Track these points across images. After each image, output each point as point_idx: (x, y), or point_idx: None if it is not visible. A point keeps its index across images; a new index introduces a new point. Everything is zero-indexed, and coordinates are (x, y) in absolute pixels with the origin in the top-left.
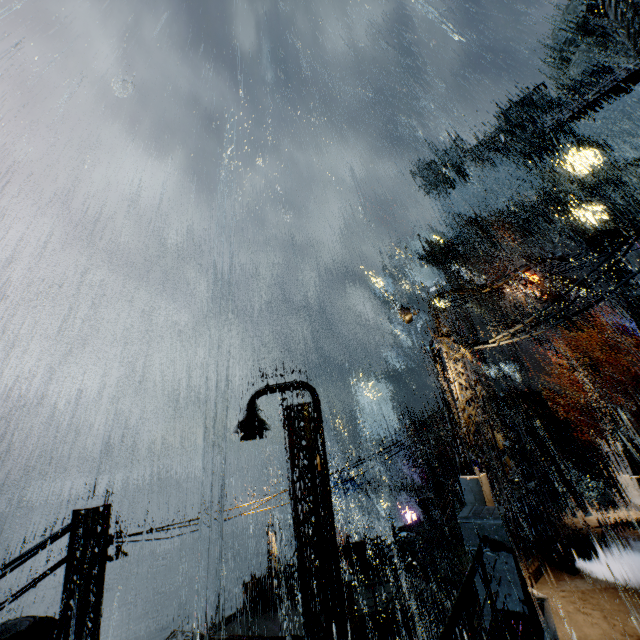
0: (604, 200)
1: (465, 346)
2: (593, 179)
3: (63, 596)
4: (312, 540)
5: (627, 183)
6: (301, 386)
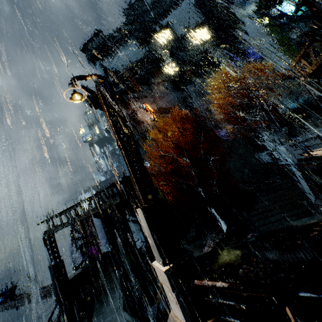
0: (176, 59)
1: None
2: (169, 46)
3: None
4: None
5: (184, 48)
6: None
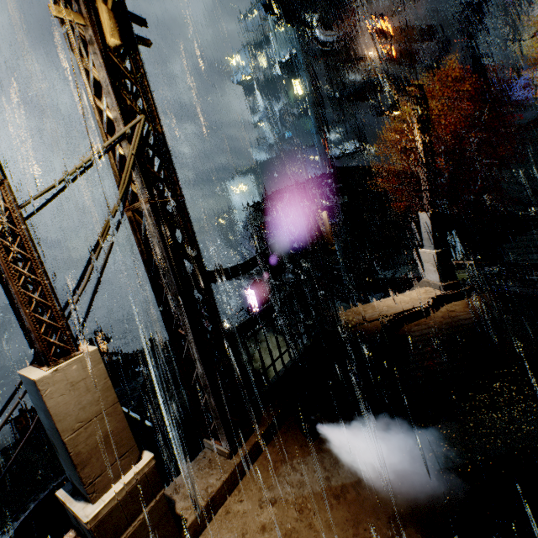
0: None
1: None
2: None
3: None
4: None
5: None
6: None
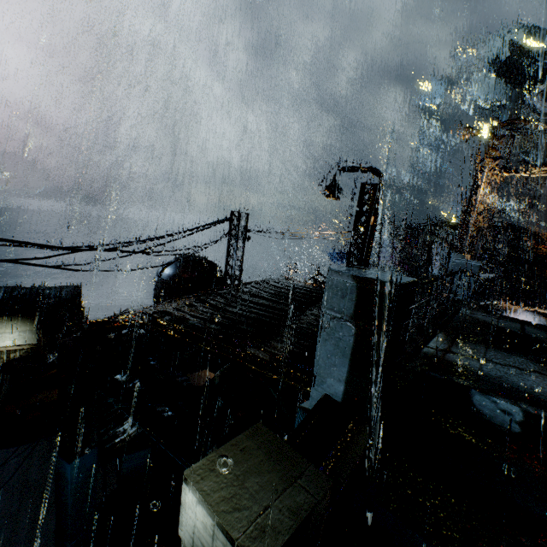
0: None
1: (506, 170)
2: None
3: (227, 249)
4: (356, 258)
5: None
6: (375, 172)
